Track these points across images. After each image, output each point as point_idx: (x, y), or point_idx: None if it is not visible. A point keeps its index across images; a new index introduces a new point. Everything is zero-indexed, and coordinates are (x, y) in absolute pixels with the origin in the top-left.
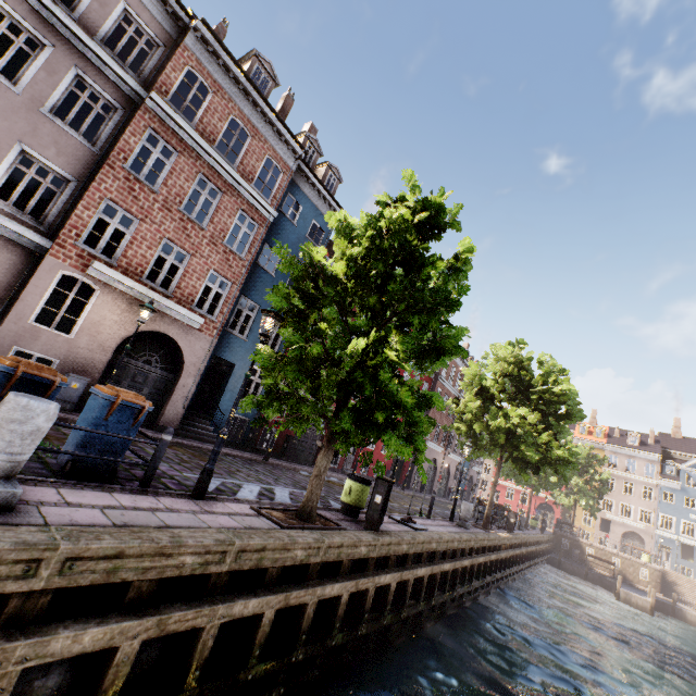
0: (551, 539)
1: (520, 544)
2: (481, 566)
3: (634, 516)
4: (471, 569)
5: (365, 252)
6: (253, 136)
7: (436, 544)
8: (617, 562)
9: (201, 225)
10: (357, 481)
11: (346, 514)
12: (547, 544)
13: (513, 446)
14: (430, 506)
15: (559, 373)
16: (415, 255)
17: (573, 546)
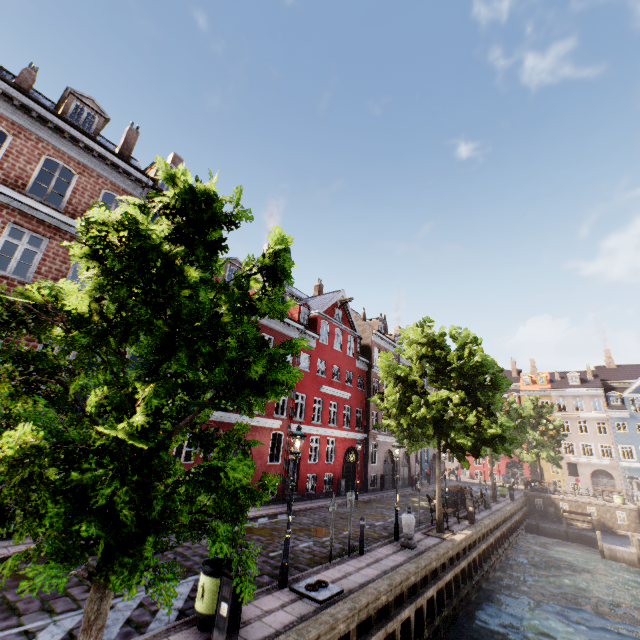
0: (524, 503)
1: (486, 532)
2: (433, 598)
3: (596, 453)
4: (420, 611)
5: (98, 276)
6: (81, 173)
7: (346, 622)
8: (592, 511)
9: (22, 279)
10: (210, 574)
11: (201, 630)
12: (520, 512)
13: (444, 434)
14: (360, 537)
15: (472, 344)
16: (172, 263)
17: (547, 504)
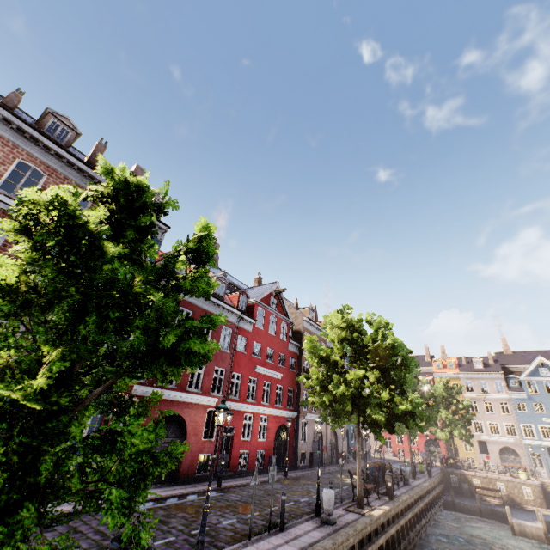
0: (441, 480)
1: (404, 508)
2: None
3: (502, 431)
4: None
5: (27, 249)
6: (49, 174)
7: None
8: (502, 487)
9: None
10: None
11: None
12: (437, 488)
13: (362, 410)
14: (281, 513)
15: (384, 328)
16: (98, 241)
17: (461, 480)
